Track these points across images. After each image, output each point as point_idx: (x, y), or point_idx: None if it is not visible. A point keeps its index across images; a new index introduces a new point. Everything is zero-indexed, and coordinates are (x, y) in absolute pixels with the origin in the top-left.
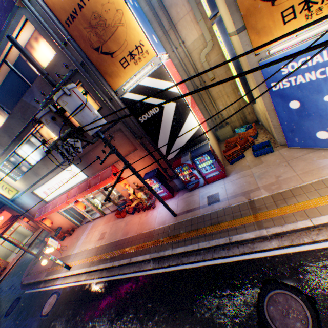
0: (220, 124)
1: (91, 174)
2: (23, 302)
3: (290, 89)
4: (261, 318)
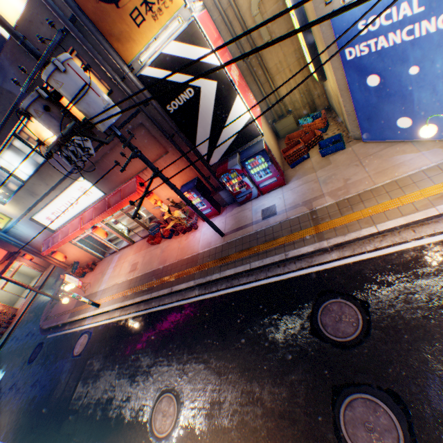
0: (280, 114)
1: (109, 190)
2: (48, 347)
3: (369, 59)
4: (313, 327)
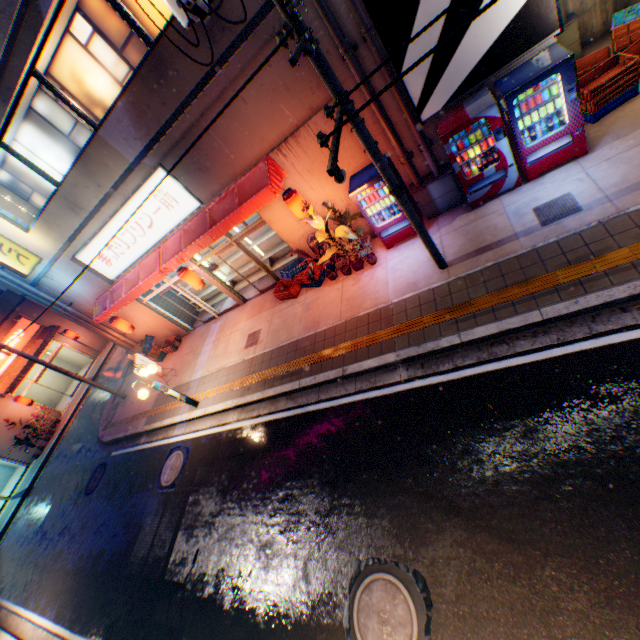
0: None
1: (209, 196)
2: (114, 471)
3: None
4: None
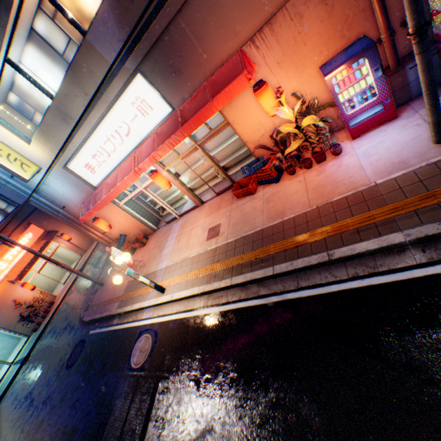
0: None
1: (179, 101)
2: (90, 348)
3: None
4: None
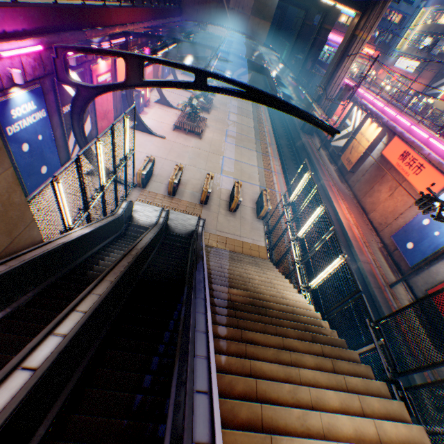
0: None
1: (413, 74)
2: None
3: None
4: None
